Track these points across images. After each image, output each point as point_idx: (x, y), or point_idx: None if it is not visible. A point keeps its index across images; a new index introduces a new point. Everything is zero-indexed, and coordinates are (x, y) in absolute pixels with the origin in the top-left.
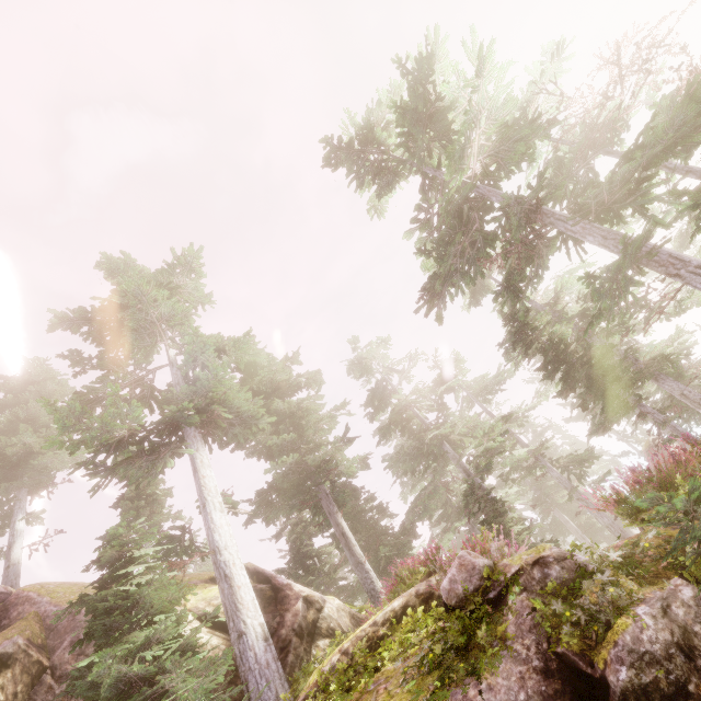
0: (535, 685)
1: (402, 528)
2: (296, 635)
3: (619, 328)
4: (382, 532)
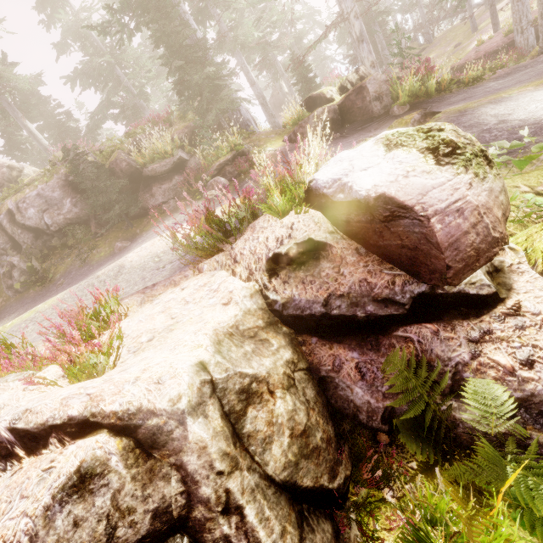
0: (61, 183)
1: (88, 129)
2: (7, 182)
3: (225, 2)
4: (71, 131)
